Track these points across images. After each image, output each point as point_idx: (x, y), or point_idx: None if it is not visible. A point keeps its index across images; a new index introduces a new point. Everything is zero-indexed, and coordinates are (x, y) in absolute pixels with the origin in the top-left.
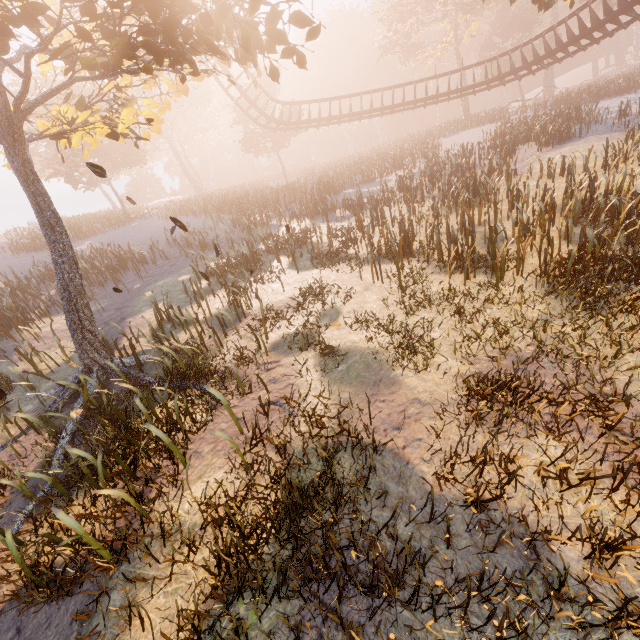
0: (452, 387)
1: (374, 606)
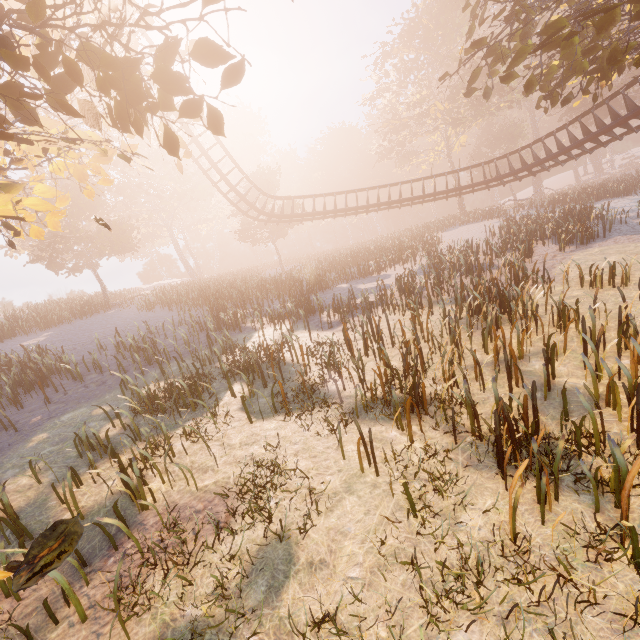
0: None
1: None
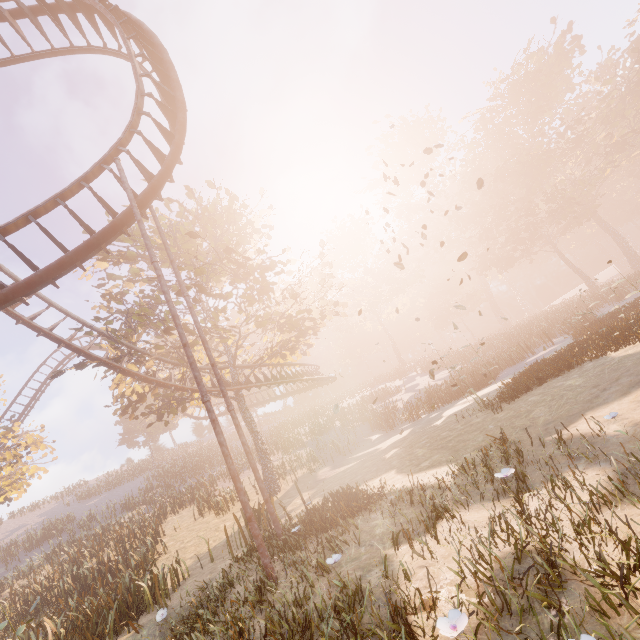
0: None
1: None
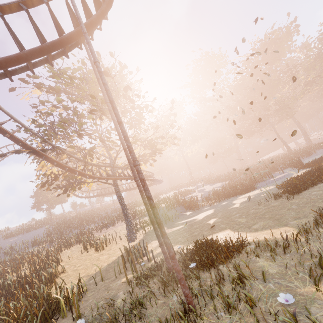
0: None
1: None
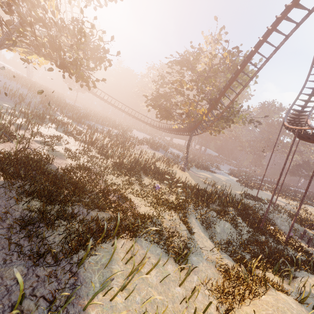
0: (77, 165)
1: (36, 174)
